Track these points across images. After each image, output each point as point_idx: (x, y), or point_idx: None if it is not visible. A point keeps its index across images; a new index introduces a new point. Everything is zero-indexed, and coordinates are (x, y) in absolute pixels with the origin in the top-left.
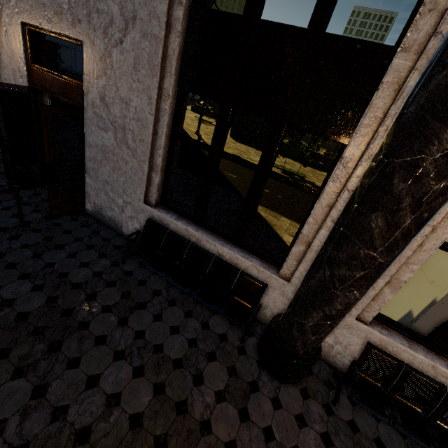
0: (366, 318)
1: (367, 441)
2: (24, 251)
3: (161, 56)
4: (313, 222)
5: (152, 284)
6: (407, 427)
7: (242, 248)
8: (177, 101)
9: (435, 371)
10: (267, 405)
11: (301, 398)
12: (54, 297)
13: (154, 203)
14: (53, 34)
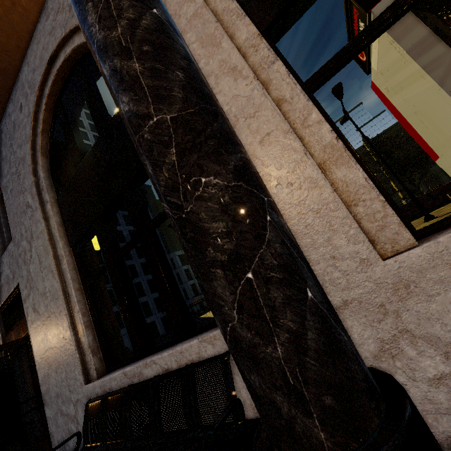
0: (399, 240)
1: None
2: None
3: (47, 238)
4: None
5: None
6: None
7: (192, 336)
8: (75, 256)
9: None
10: None
11: None
12: None
13: (95, 374)
14: (11, 298)
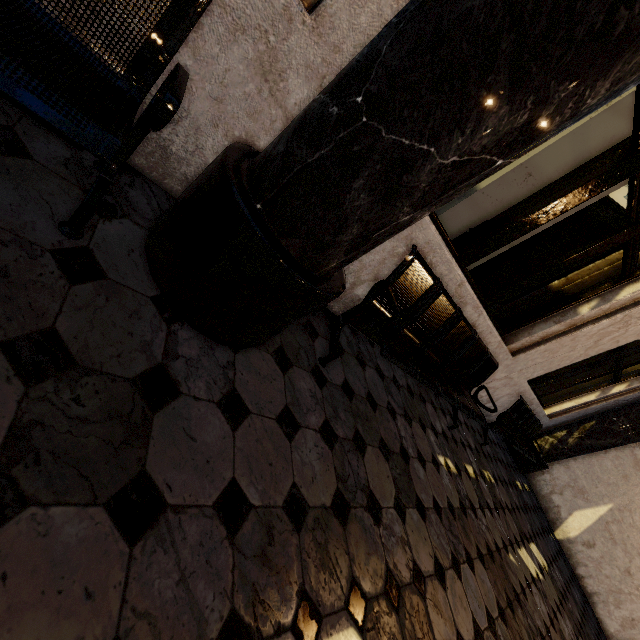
0: None
1: (363, 404)
2: None
3: None
4: None
5: None
6: (423, 371)
7: None
8: None
9: (456, 290)
10: (212, 428)
11: (279, 373)
12: None
13: None
14: None
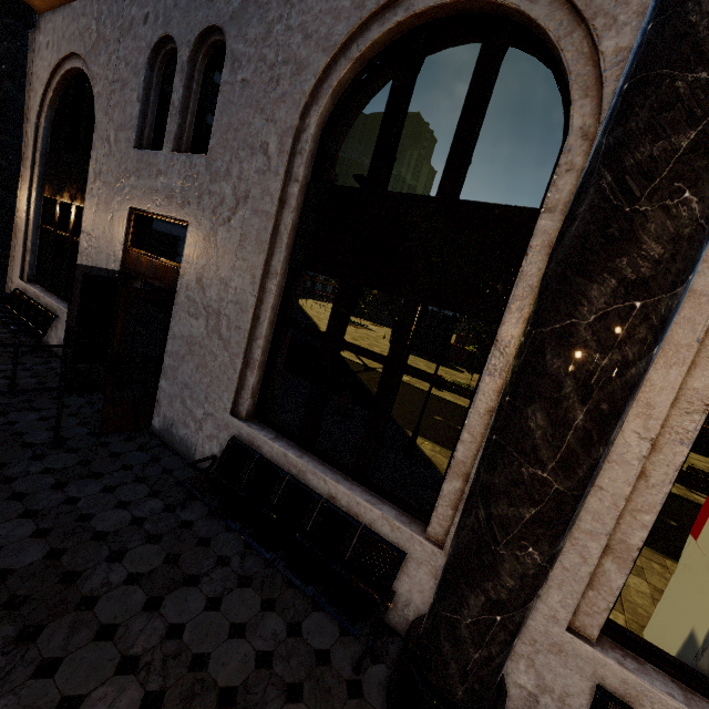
0: (588, 629)
1: None
2: (43, 477)
3: (271, 231)
4: (469, 440)
5: (220, 546)
6: None
7: (369, 489)
8: (287, 280)
9: None
10: None
11: None
12: (60, 549)
13: (245, 414)
14: (160, 217)
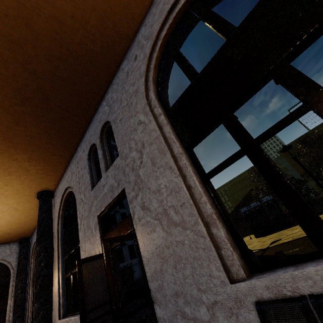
0: None
1: None
2: None
3: (163, 141)
4: None
5: None
6: None
7: None
8: (189, 155)
9: None
10: None
11: None
12: None
13: (242, 272)
14: (111, 204)
